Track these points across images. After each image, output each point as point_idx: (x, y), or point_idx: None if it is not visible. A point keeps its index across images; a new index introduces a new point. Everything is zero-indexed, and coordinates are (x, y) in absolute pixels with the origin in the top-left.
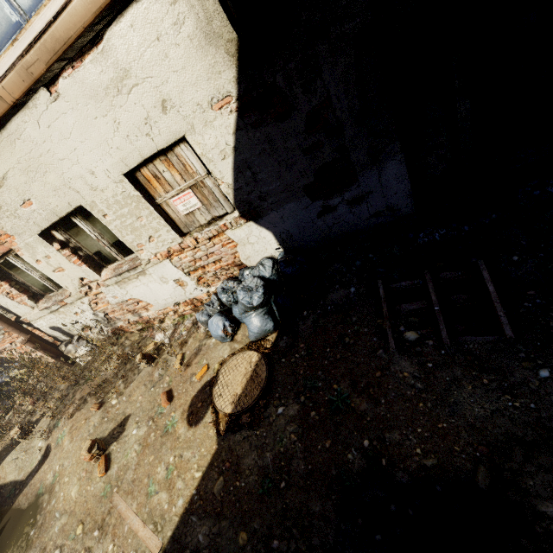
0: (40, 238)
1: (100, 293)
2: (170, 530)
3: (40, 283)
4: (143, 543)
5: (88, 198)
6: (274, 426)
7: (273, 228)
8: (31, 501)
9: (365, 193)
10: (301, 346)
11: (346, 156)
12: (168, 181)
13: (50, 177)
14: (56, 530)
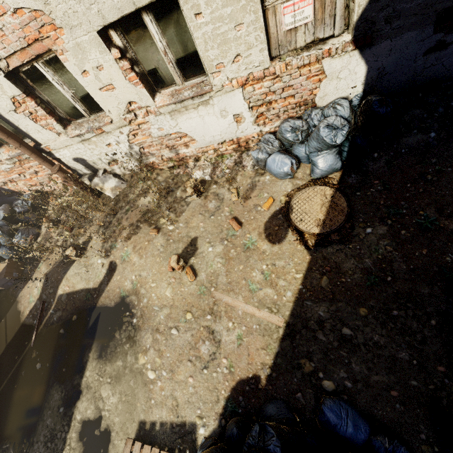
0: (98, 37)
1: (143, 123)
2: (287, 311)
3: (69, 105)
4: (264, 320)
5: None
6: (365, 241)
7: (372, 62)
8: (117, 301)
9: None
10: (376, 182)
11: None
12: None
13: None
14: (162, 317)
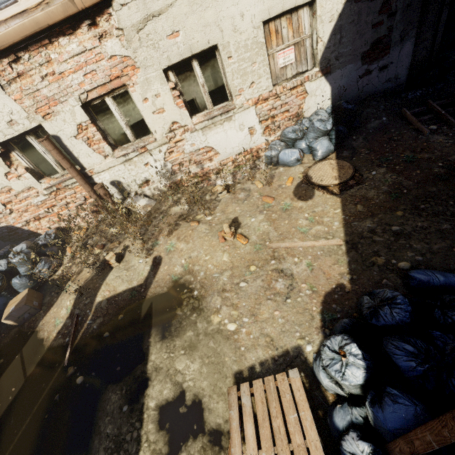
0: (162, 73)
1: (179, 141)
2: (341, 234)
3: (120, 132)
4: (324, 246)
5: (226, 38)
6: (375, 179)
7: (333, 84)
8: (170, 286)
9: (389, 63)
10: (362, 150)
11: (390, 34)
12: (282, 36)
13: (208, 13)
14: (225, 279)
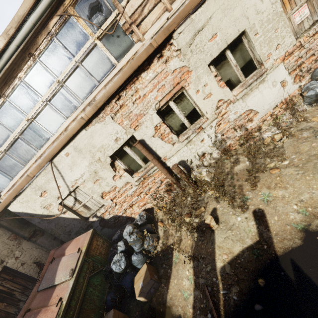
0: (208, 68)
1: (224, 114)
2: None
3: (180, 123)
4: None
5: (251, 22)
6: None
7: None
8: (300, 236)
9: None
10: None
11: None
12: (294, 0)
13: (236, 11)
14: None
